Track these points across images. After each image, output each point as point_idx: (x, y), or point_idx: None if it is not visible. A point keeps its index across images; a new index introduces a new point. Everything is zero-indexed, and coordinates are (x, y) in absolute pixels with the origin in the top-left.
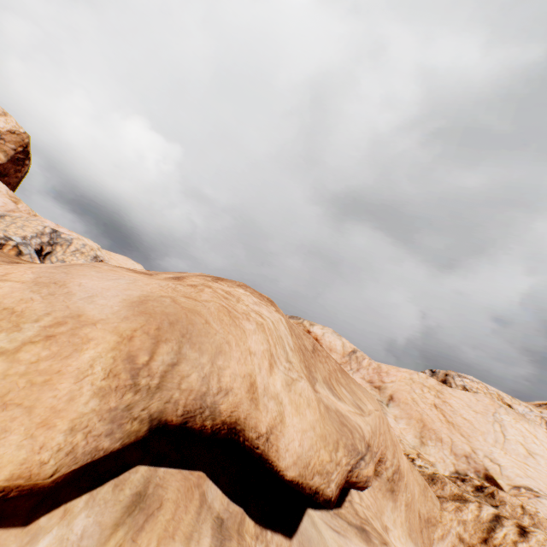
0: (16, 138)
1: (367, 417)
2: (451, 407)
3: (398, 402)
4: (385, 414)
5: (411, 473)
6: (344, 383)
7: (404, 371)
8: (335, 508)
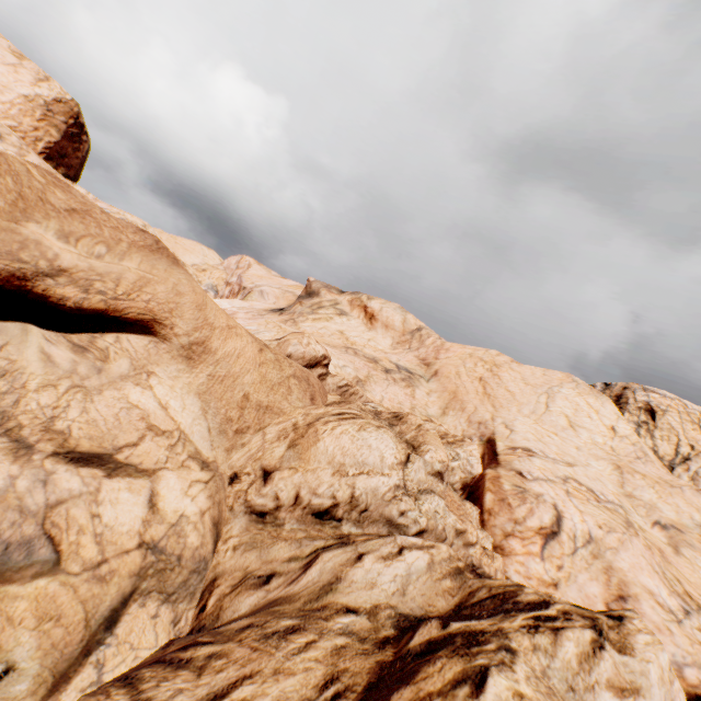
0: (64, 107)
1: (98, 262)
2: (500, 380)
3: (440, 376)
4: (416, 387)
5: (255, 365)
6: (120, 249)
7: (471, 348)
8: (67, 334)
